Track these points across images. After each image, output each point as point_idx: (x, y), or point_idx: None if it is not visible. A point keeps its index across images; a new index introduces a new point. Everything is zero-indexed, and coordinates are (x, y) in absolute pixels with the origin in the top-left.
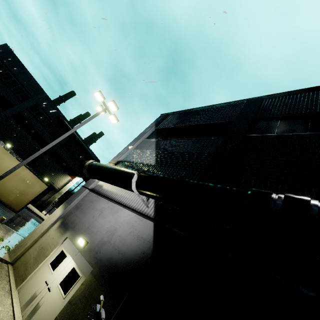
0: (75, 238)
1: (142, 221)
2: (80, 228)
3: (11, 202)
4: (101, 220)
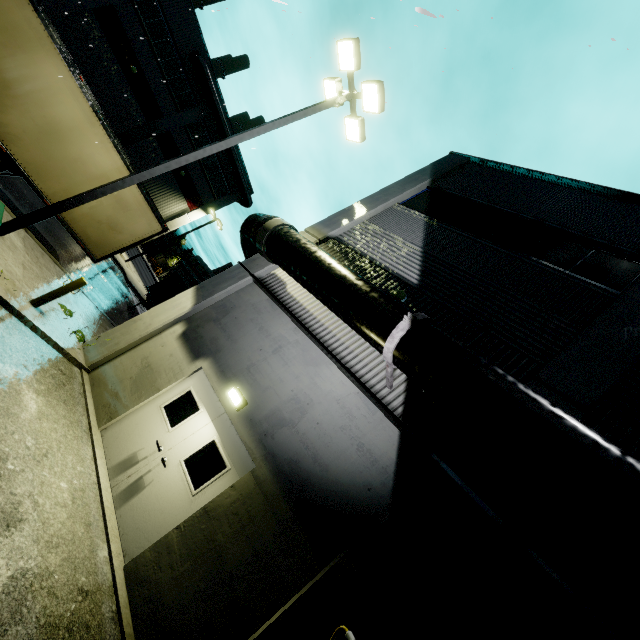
0: (219, 380)
1: (373, 415)
2: (230, 362)
3: (88, 238)
4: (279, 367)
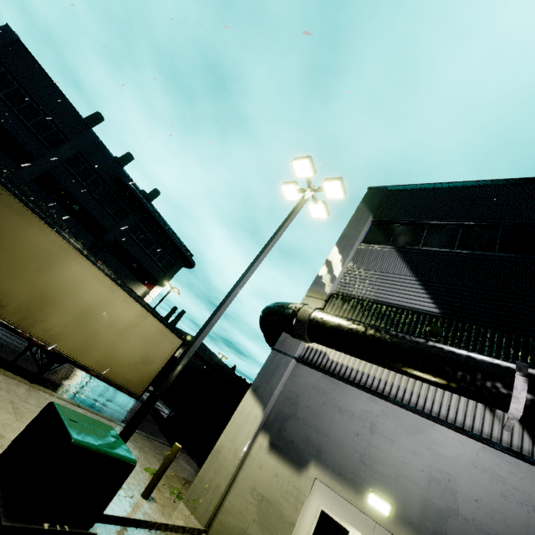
0: (343, 486)
1: (517, 468)
2: (339, 460)
3: (129, 382)
4: (389, 447)
